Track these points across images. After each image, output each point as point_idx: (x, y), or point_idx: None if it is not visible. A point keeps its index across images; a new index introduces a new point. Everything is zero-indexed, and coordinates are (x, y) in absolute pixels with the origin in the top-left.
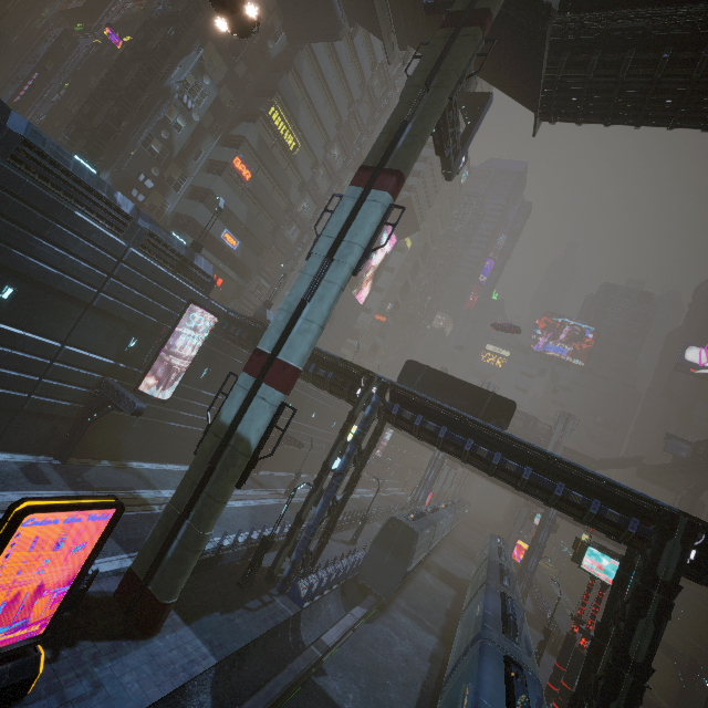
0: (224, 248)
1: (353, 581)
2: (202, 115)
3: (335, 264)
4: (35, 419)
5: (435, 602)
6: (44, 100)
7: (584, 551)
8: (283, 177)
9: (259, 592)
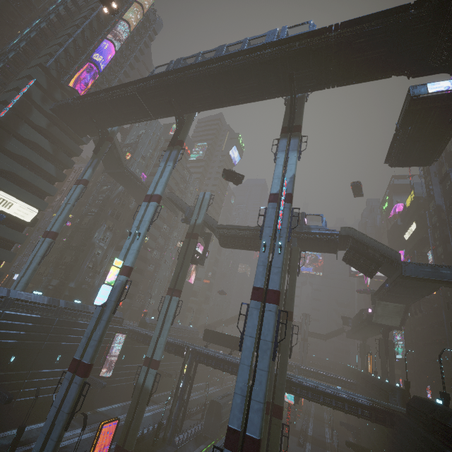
0: None
1: (201, 435)
2: (107, 245)
3: (166, 323)
4: None
5: None
6: (32, 244)
7: None
8: (143, 251)
9: (160, 446)
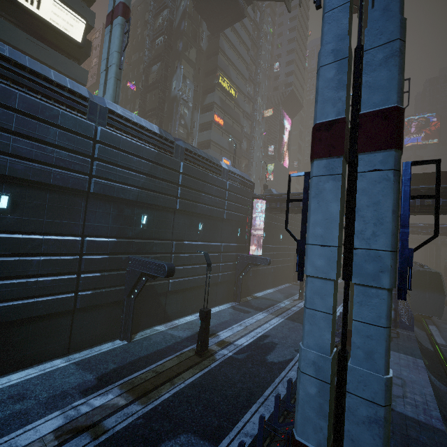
0: None
1: None
2: (192, 101)
3: None
4: (222, 285)
5: None
6: None
7: None
8: (235, 114)
9: None
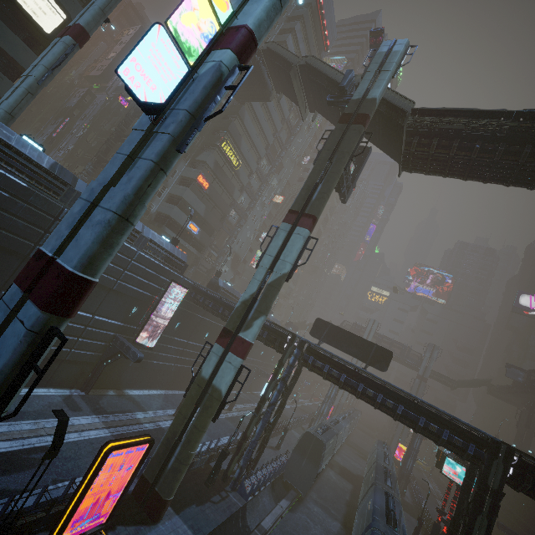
0: (188, 233)
1: (279, 479)
2: None
3: (274, 274)
4: (72, 365)
5: (337, 494)
6: (73, 135)
7: (444, 460)
8: (229, 184)
9: (218, 489)
